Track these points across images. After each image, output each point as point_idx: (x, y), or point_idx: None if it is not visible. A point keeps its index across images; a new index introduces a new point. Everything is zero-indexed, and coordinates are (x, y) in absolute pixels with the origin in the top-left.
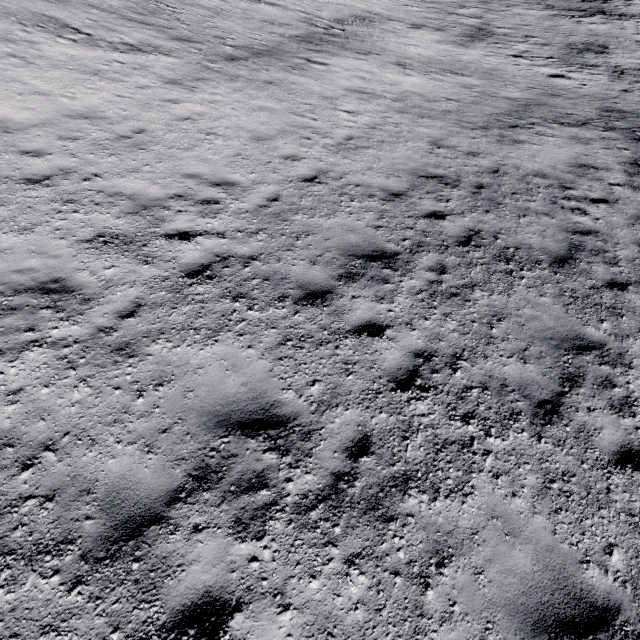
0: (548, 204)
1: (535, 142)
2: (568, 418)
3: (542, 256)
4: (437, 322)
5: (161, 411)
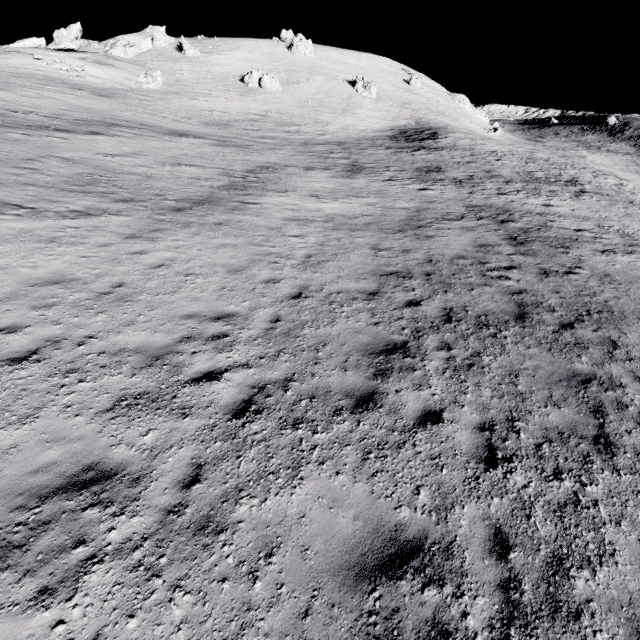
0: (481, 277)
1: (441, 235)
2: (621, 445)
3: (506, 317)
4: (475, 393)
5: (289, 589)
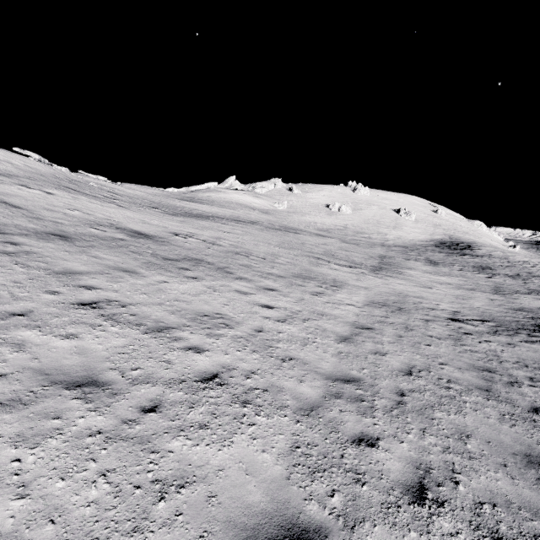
0: None
1: (522, 299)
2: None
3: None
4: None
5: None
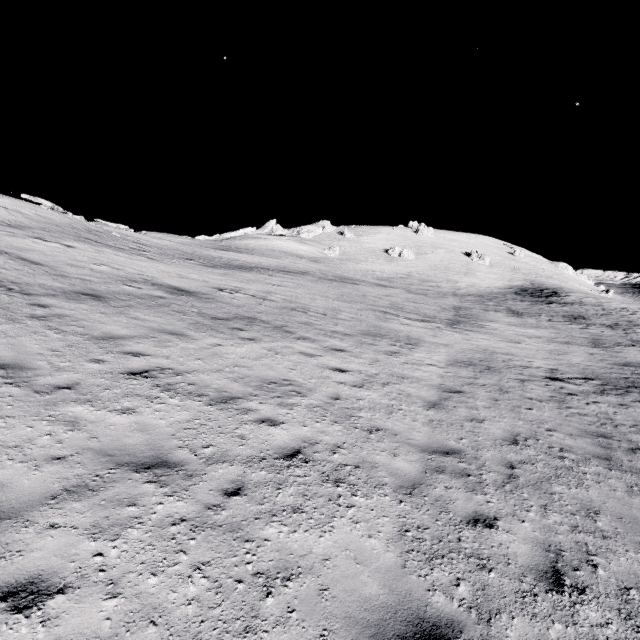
0: None
1: (626, 352)
2: None
3: None
4: None
5: None
